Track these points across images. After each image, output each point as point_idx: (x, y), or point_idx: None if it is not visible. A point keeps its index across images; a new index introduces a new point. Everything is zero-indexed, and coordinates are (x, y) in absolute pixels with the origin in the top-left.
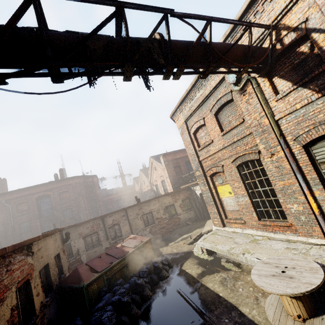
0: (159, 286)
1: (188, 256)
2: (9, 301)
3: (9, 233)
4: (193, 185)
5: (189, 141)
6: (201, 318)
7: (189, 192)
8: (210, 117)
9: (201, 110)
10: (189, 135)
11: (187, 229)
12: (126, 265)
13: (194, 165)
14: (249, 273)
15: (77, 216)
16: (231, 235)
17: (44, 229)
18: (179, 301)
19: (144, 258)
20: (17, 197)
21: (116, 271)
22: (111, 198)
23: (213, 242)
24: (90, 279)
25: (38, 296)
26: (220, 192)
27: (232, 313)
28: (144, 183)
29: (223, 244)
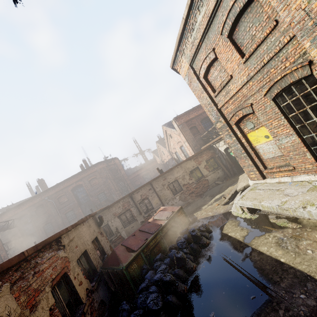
0: (201, 254)
1: (227, 218)
2: (44, 303)
3: (60, 223)
4: (215, 142)
5: (201, 89)
6: (264, 293)
7: (212, 151)
8: (223, 42)
9: (207, 39)
10: (199, 81)
11: (217, 189)
12: (162, 238)
13: (213, 117)
14: (314, 229)
15: (110, 198)
16: (277, 187)
17: (87, 214)
18: (229, 271)
19: (179, 228)
20: (55, 192)
21: (152, 246)
22: (136, 175)
23: (254, 199)
24: (128, 259)
25: (82, 285)
26: (252, 139)
27: (308, 285)
28: (163, 154)
29: (269, 199)
